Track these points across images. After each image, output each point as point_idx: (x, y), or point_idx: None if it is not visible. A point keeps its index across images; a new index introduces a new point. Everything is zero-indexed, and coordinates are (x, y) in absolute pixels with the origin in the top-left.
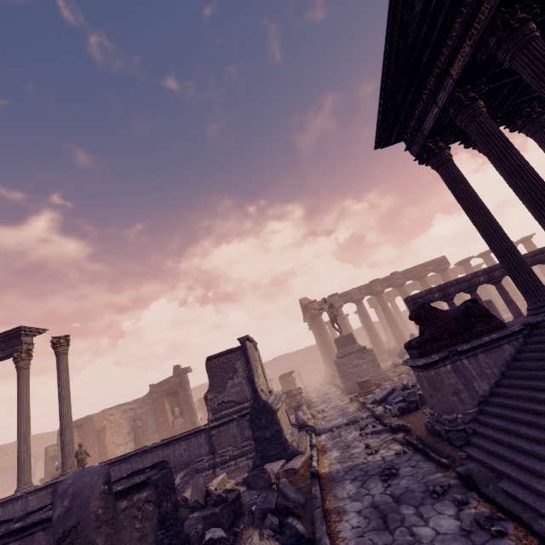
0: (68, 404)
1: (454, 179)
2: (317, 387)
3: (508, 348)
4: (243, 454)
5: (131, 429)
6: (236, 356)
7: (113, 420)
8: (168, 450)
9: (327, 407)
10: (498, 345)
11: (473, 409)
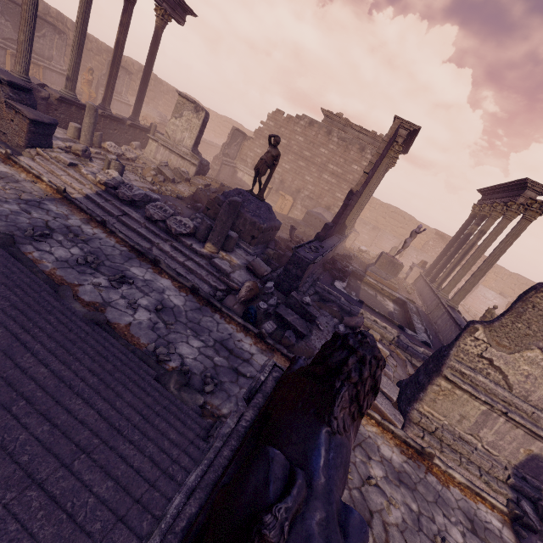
0: (490, 261)
1: None
2: None
3: None
4: None
5: None
6: None
7: None
8: None
9: None
10: None
11: None
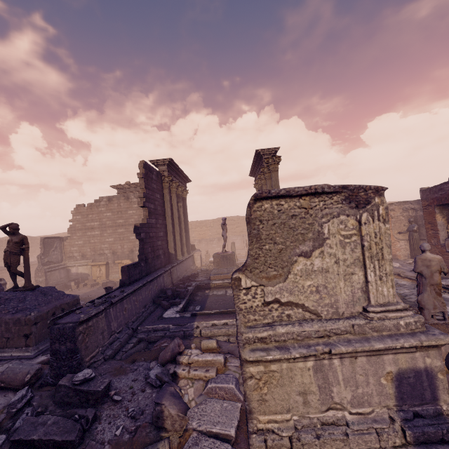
0: None
1: None
2: None
3: None
4: None
5: (406, 230)
6: None
7: (393, 215)
8: None
9: None
10: None
11: None
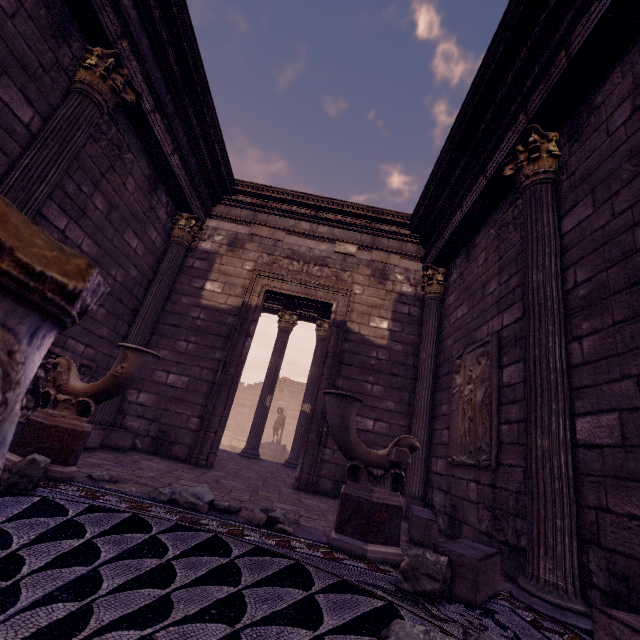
0: None
1: None
2: None
3: None
4: None
5: None
6: None
7: None
8: None
9: None
10: None
11: None
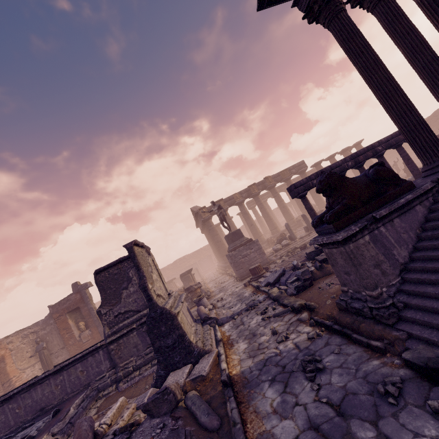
0: None
1: (349, 32)
2: (213, 279)
3: (420, 209)
4: (148, 361)
5: (35, 352)
6: (128, 264)
7: (13, 347)
8: (61, 376)
9: (225, 295)
10: (411, 207)
11: (396, 279)
